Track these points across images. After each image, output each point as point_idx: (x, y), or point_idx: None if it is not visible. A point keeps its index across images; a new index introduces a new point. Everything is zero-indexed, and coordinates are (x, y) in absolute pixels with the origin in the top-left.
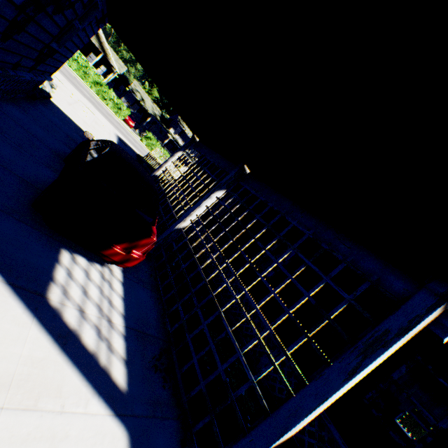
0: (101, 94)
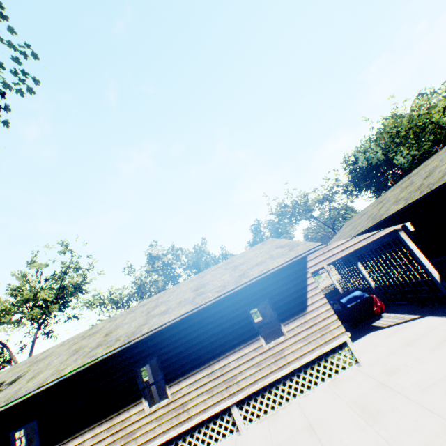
0: None
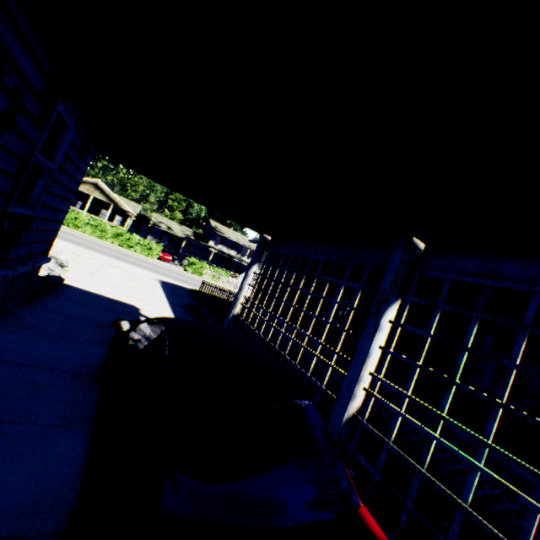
0: (125, 244)
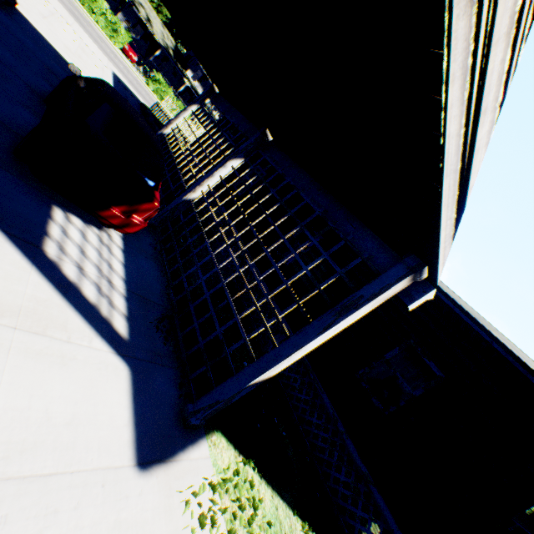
0: (87, 4)
